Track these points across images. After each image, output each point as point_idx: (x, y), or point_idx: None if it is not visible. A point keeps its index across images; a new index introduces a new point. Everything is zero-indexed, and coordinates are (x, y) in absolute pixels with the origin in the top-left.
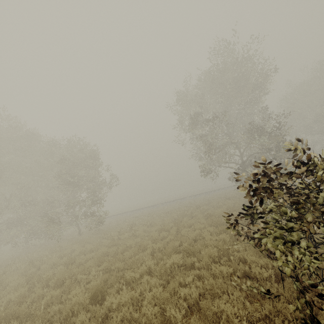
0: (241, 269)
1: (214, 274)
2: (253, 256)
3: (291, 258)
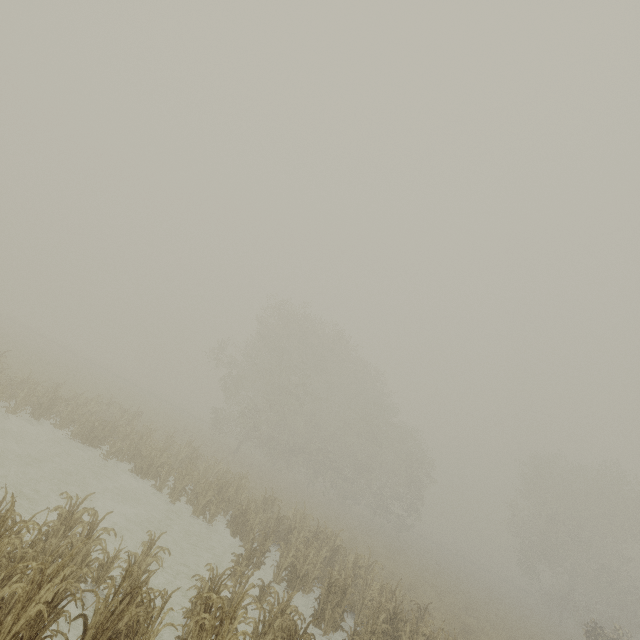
0: None
1: None
2: None
3: None
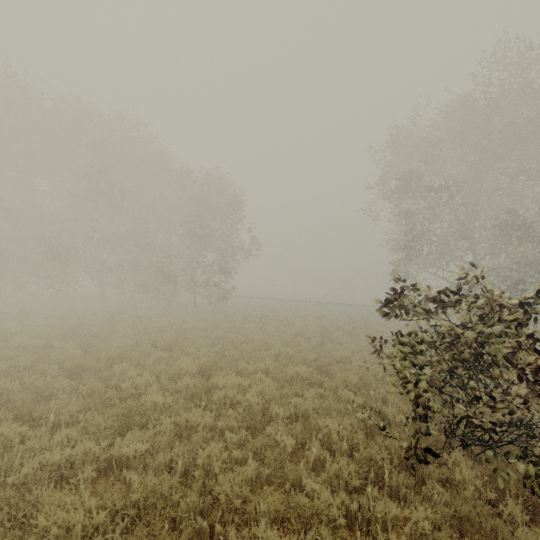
0: (376, 407)
1: (341, 400)
2: (401, 400)
3: (414, 395)
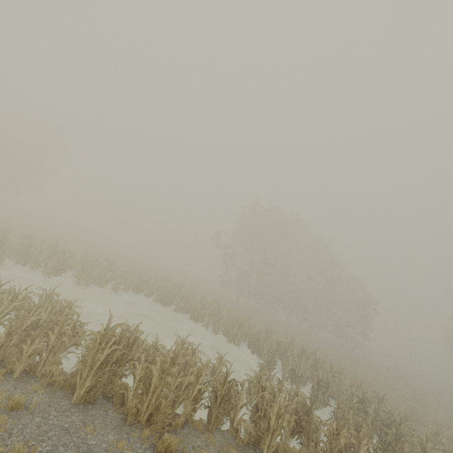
0: None
1: None
2: None
3: None
